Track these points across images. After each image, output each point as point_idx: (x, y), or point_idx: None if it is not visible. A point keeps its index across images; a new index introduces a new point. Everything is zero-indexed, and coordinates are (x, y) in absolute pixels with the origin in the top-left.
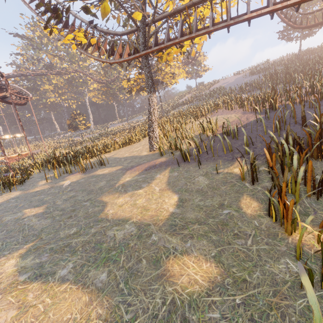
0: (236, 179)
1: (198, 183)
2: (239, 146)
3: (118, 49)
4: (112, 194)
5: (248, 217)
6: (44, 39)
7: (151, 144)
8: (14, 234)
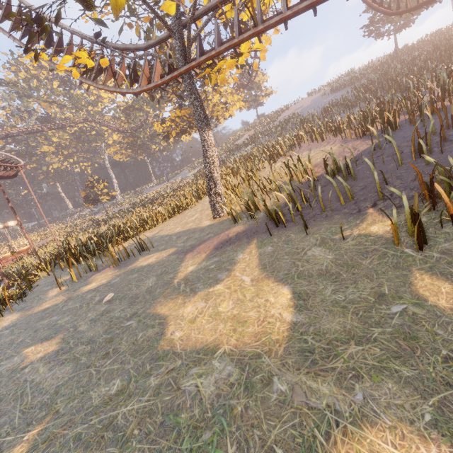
0: (383, 245)
1: (315, 261)
2: (363, 189)
3: (143, 71)
4: (171, 299)
5: (450, 316)
6: (33, 81)
7: (215, 207)
8: (5, 407)
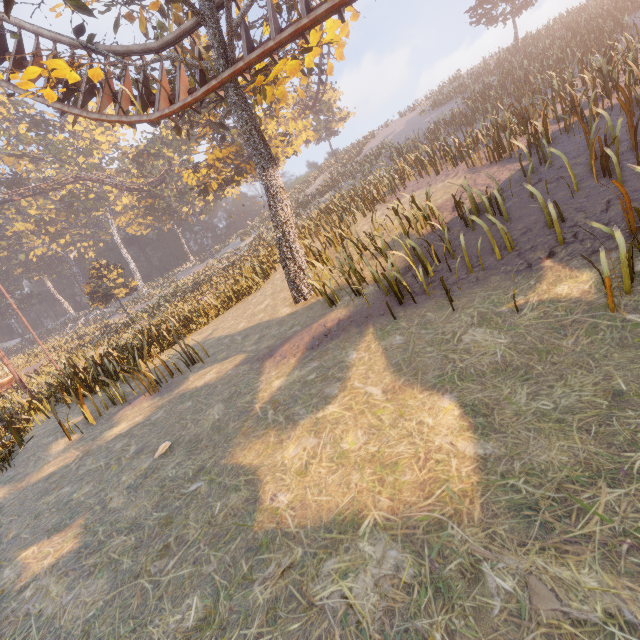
0: (586, 313)
1: (481, 349)
2: (525, 233)
3: (161, 86)
4: (257, 438)
5: None
6: None
7: (296, 286)
8: None
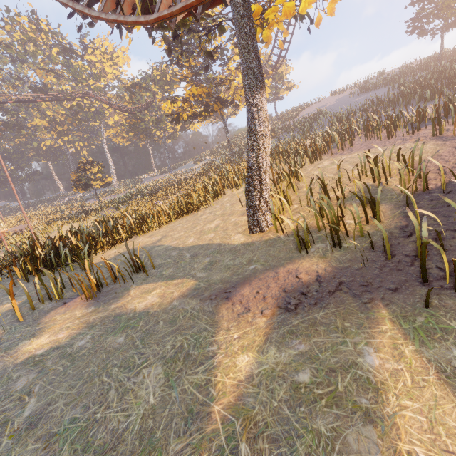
0: None
1: None
2: None
3: None
4: None
5: None
6: (29, 45)
7: (255, 216)
8: None
